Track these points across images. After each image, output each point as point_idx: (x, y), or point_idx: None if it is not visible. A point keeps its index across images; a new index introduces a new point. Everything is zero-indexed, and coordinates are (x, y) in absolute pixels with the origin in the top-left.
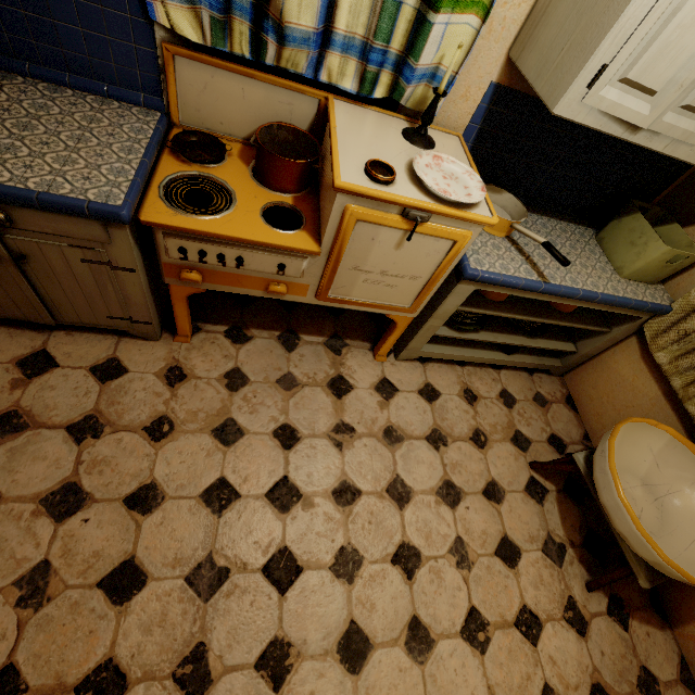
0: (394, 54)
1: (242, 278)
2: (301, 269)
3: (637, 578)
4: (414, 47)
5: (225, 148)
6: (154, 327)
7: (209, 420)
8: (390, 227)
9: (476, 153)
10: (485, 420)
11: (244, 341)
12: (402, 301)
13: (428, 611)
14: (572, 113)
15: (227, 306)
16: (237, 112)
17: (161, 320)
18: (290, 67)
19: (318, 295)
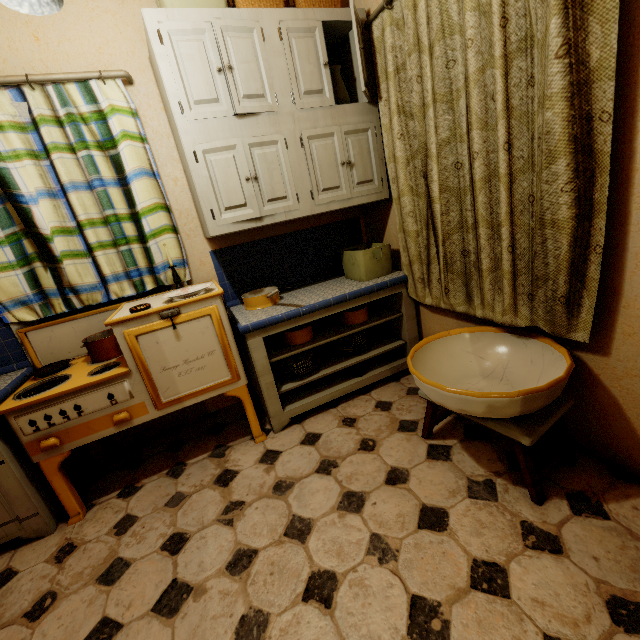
0: (145, 268)
1: (91, 424)
2: (127, 391)
3: (519, 441)
4: (151, 260)
5: (70, 361)
6: (43, 517)
7: (94, 572)
8: (161, 329)
9: (235, 283)
10: (369, 429)
11: (135, 492)
12: (221, 375)
13: (360, 632)
14: (220, 231)
15: (121, 477)
16: (76, 341)
17: (55, 514)
18: (93, 303)
19: (155, 405)
